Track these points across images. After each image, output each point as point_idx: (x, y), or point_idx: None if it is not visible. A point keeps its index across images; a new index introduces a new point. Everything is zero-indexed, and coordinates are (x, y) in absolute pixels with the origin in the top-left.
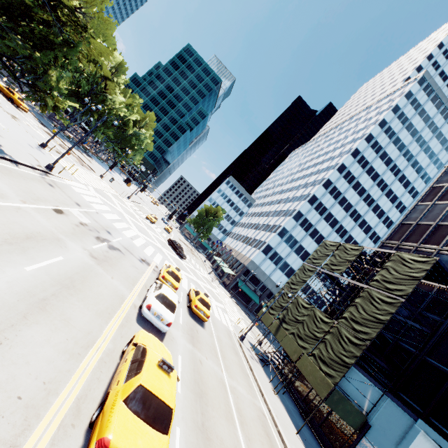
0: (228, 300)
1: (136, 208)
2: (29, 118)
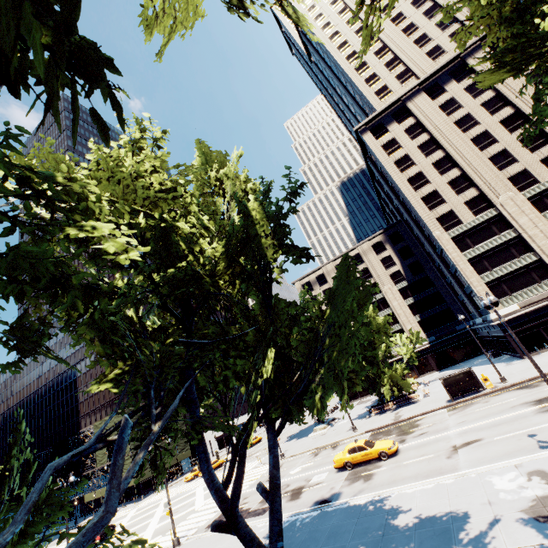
0: None
1: None
2: (328, 476)
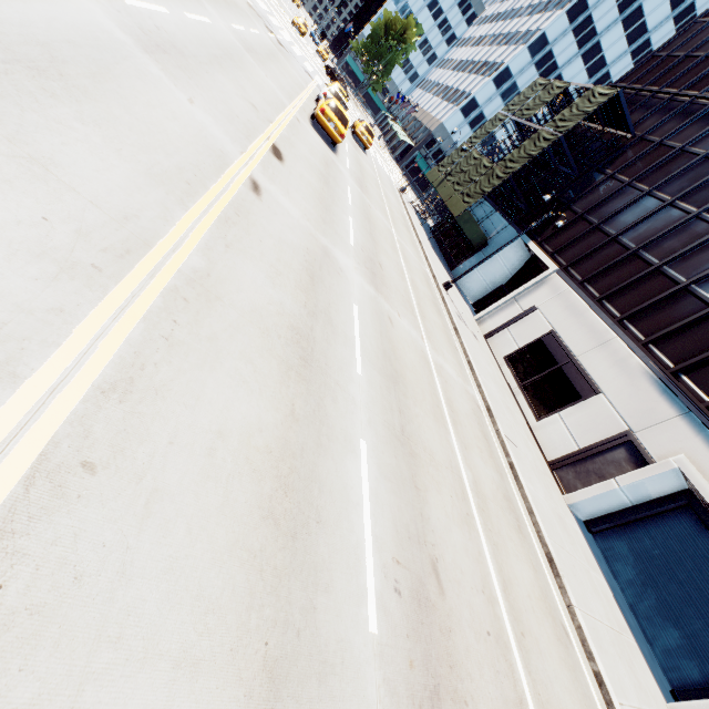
0: (398, 173)
1: (276, 1)
2: None
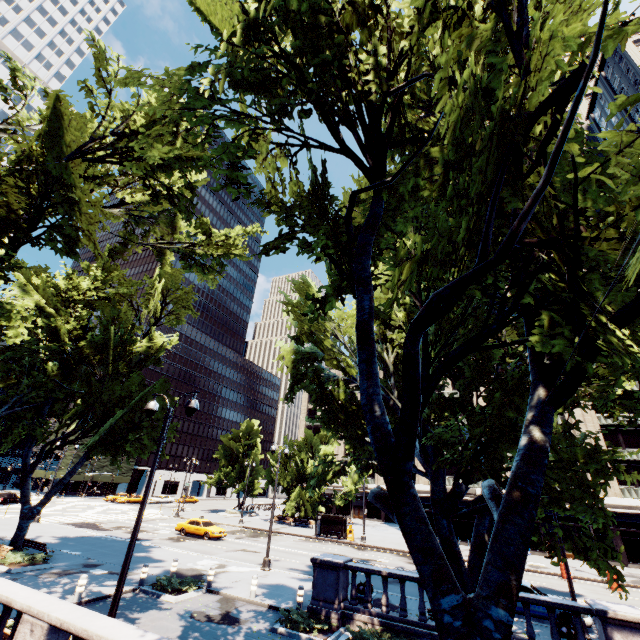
0: None
1: None
2: (169, 533)
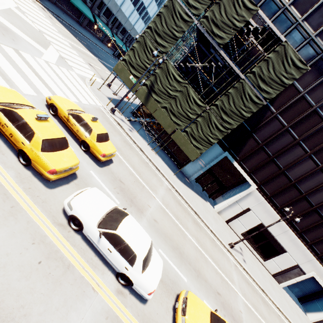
0: (33, 9)
1: None
2: None
